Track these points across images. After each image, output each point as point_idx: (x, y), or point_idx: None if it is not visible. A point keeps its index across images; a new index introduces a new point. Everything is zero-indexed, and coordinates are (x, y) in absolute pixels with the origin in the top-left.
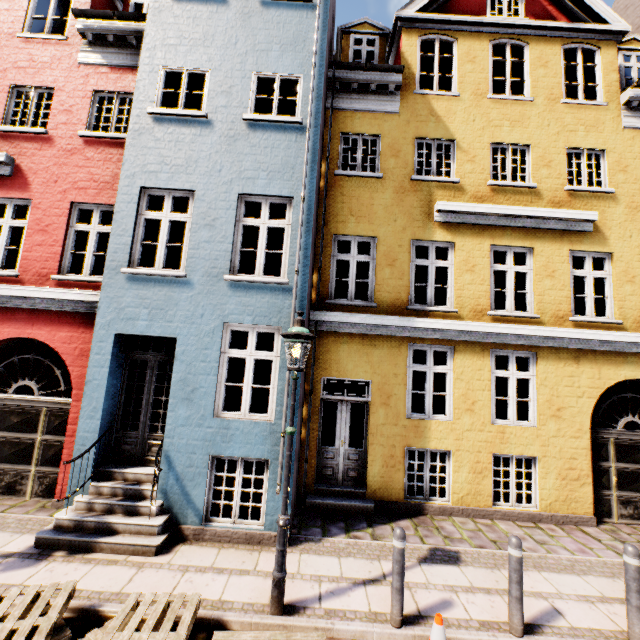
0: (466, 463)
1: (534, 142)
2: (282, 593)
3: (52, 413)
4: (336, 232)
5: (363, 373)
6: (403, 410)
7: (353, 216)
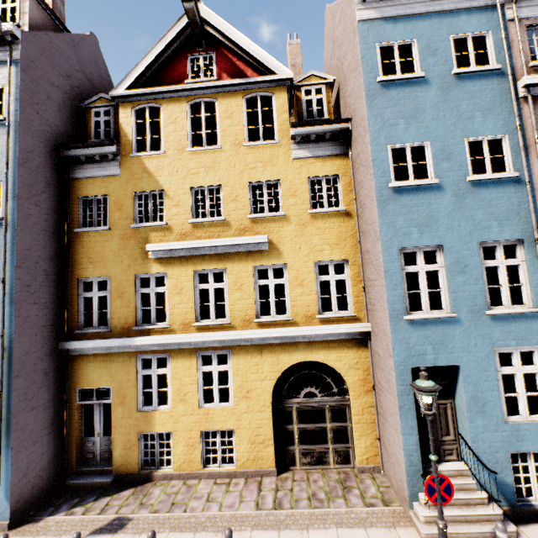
0: (182, 440)
1: (224, 182)
2: None
3: None
4: (80, 277)
5: (105, 382)
6: (135, 406)
7: (91, 262)
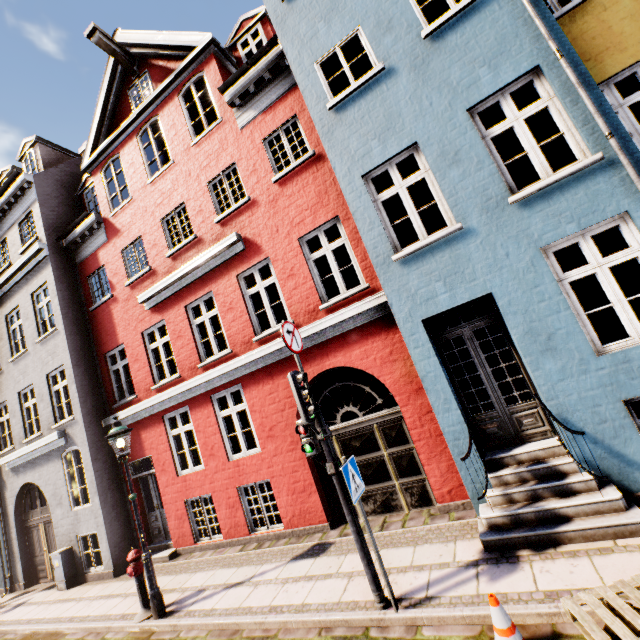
0: None
1: None
2: None
3: (383, 427)
4: None
5: None
6: None
7: (588, 61)
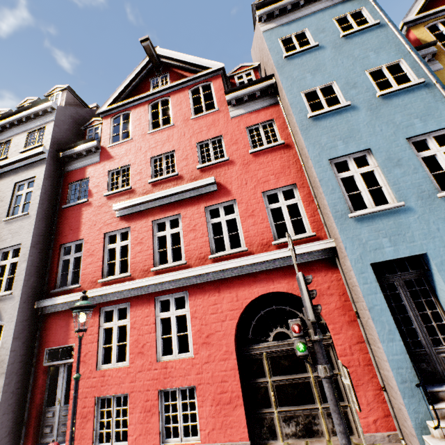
0: None
1: None
2: None
3: (311, 351)
4: None
5: None
6: None
7: None
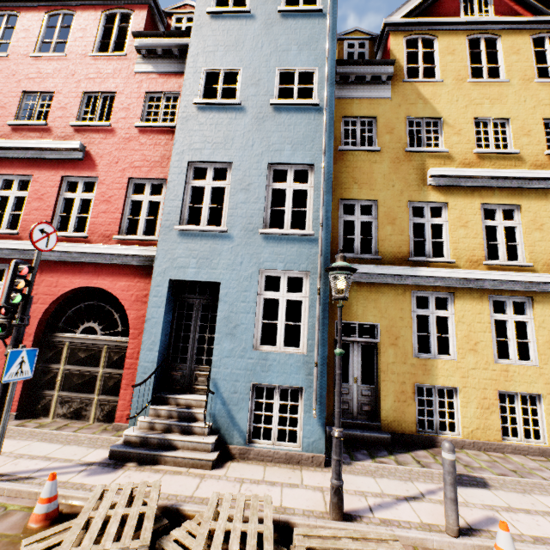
0: (473, 399)
1: (513, 115)
2: (341, 500)
3: (111, 350)
4: (342, 197)
5: (372, 317)
6: (410, 350)
7: (356, 183)
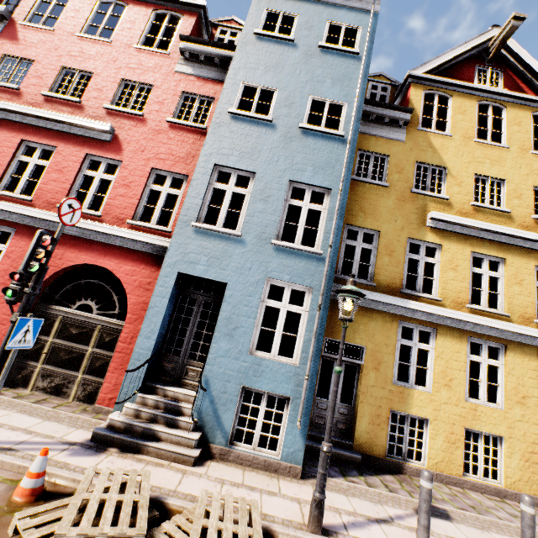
0: (442, 432)
1: (508, 178)
2: (322, 514)
3: (104, 331)
4: (348, 222)
5: (359, 339)
6: (390, 376)
7: (362, 212)
